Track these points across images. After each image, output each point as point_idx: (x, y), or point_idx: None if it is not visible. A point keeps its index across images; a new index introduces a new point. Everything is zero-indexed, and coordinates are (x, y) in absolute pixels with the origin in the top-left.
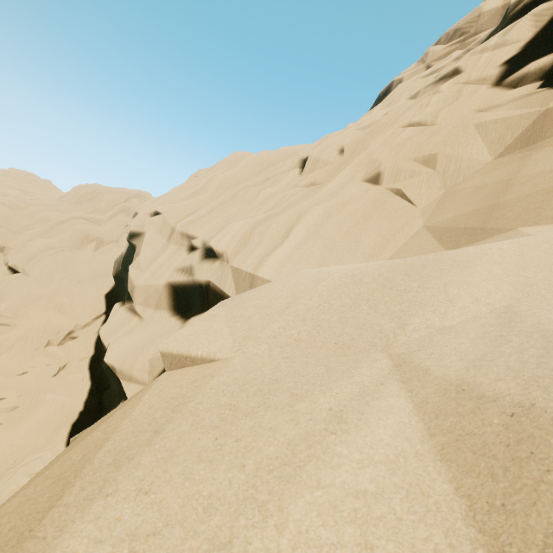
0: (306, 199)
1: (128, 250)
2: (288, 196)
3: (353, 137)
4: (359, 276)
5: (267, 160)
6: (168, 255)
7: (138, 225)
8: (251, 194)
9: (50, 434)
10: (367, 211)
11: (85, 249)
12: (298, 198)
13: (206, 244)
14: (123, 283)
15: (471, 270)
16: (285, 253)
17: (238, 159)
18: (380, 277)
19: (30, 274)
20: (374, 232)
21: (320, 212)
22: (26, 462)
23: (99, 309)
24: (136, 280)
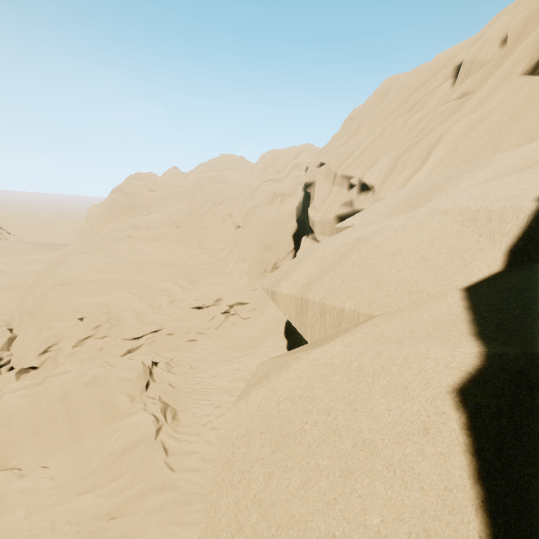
0: (450, 116)
1: (305, 197)
2: (434, 117)
3: (522, 16)
4: (422, 184)
5: (417, 80)
6: (334, 195)
7: (310, 177)
8: (399, 125)
9: (274, 327)
10: (515, 112)
11: (274, 203)
12: (443, 117)
13: (361, 180)
14: (303, 225)
15: (486, 168)
16: (424, 175)
17: (389, 86)
18: (432, 182)
19: (248, 226)
20: (517, 135)
21: (461, 128)
22: (266, 340)
23: (290, 246)
24: (314, 217)
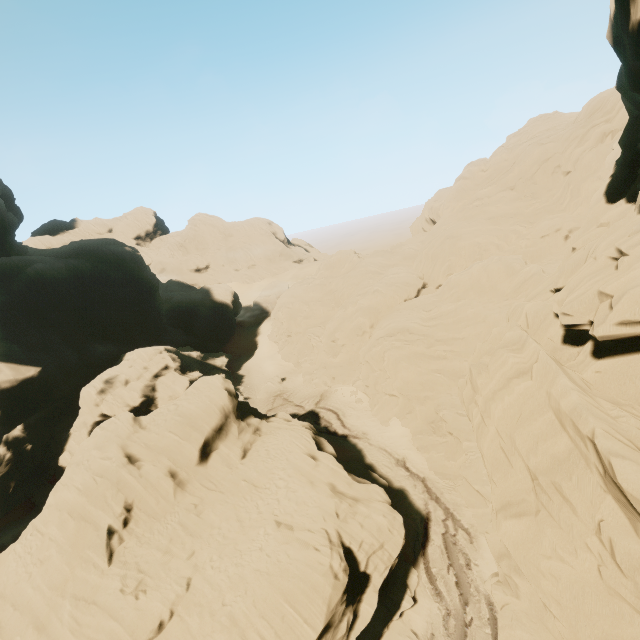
0: None
1: None
2: None
3: None
4: None
5: None
6: None
7: None
8: None
9: None
10: None
11: (604, 142)
12: None
13: None
14: None
15: None
16: None
17: None
18: None
19: (578, 169)
20: None
21: None
22: None
23: None
24: None
